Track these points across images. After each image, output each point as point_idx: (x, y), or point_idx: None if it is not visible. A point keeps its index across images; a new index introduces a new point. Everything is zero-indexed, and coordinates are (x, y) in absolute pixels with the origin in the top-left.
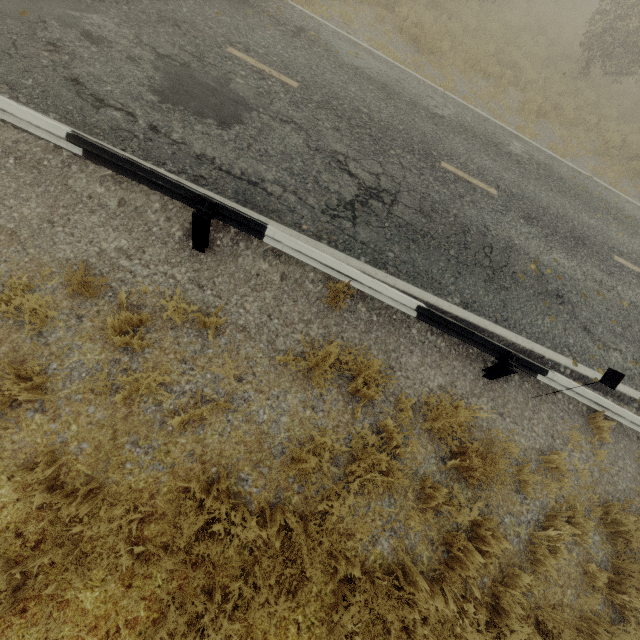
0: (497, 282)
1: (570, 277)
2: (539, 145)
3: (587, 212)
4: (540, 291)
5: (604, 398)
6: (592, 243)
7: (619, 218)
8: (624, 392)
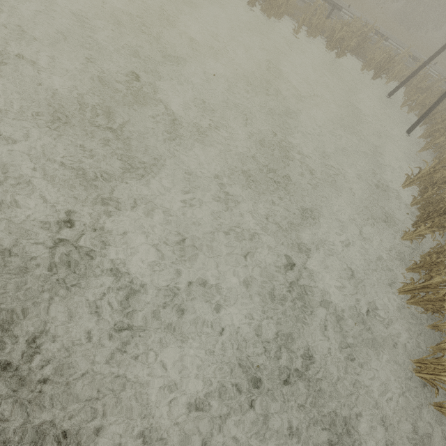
0: None
1: None
2: None
3: None
4: None
5: None
6: None
7: None
8: None
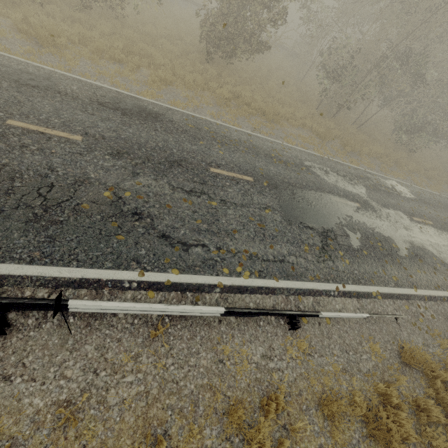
0: (48, 218)
1: (155, 194)
2: (157, 102)
3: (191, 141)
4: (112, 214)
5: (151, 304)
6: (189, 163)
7: (224, 142)
8: (203, 282)
